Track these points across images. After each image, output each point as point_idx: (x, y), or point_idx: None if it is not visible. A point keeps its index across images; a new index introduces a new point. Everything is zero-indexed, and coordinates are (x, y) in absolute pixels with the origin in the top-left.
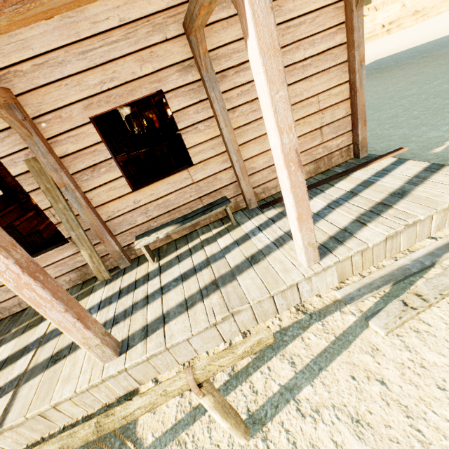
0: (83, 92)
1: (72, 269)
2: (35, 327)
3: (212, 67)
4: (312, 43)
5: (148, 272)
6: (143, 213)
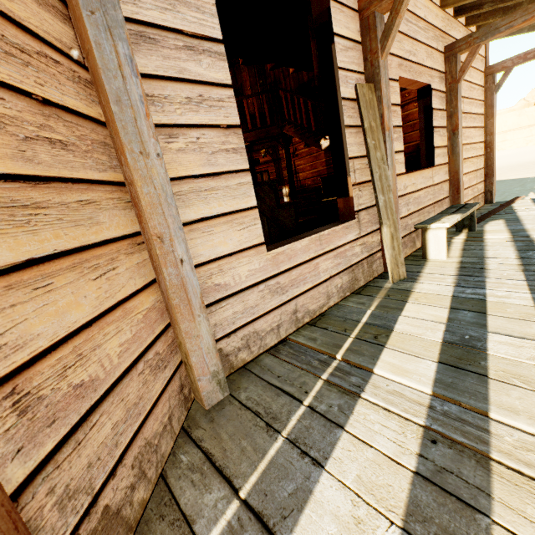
0: (400, 51)
1: (347, 267)
2: (391, 332)
3: (460, 84)
4: (476, 105)
5: (458, 261)
6: (406, 204)
